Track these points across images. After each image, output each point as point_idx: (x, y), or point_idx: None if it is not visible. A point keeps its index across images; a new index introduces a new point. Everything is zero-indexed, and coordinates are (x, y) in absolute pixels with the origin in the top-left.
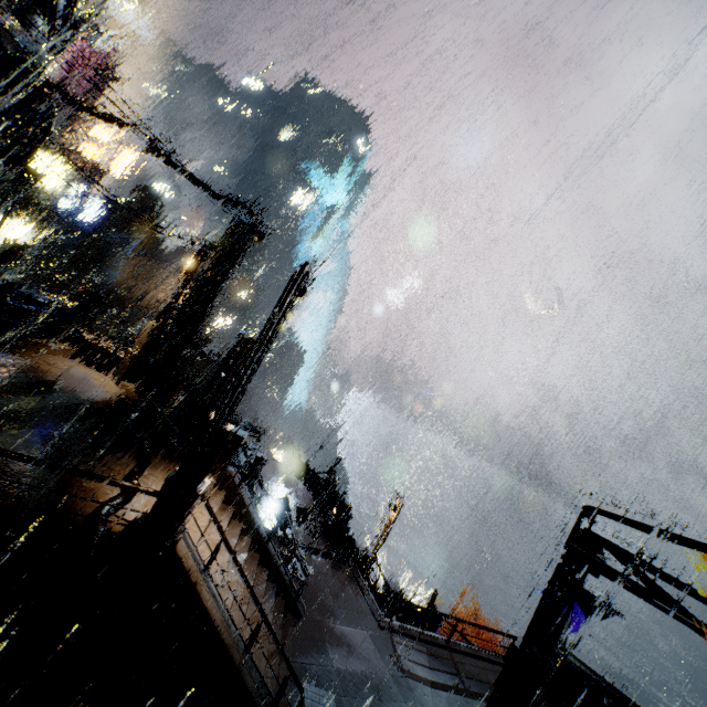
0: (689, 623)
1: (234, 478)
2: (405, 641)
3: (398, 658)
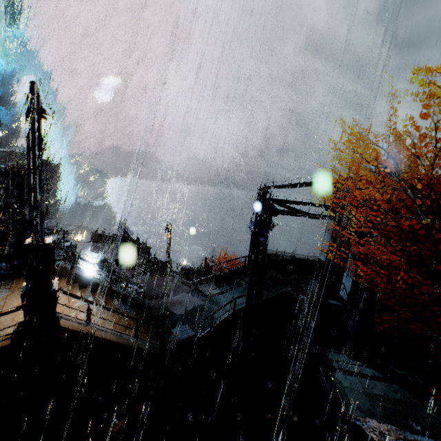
0: (307, 216)
1: (65, 267)
2: (203, 285)
3: (203, 293)
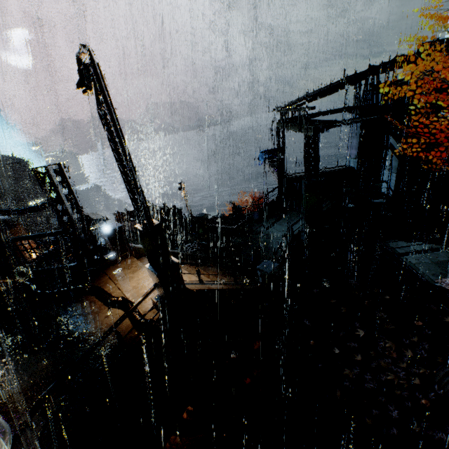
0: (349, 123)
1: (139, 247)
2: (249, 225)
3: (254, 232)
